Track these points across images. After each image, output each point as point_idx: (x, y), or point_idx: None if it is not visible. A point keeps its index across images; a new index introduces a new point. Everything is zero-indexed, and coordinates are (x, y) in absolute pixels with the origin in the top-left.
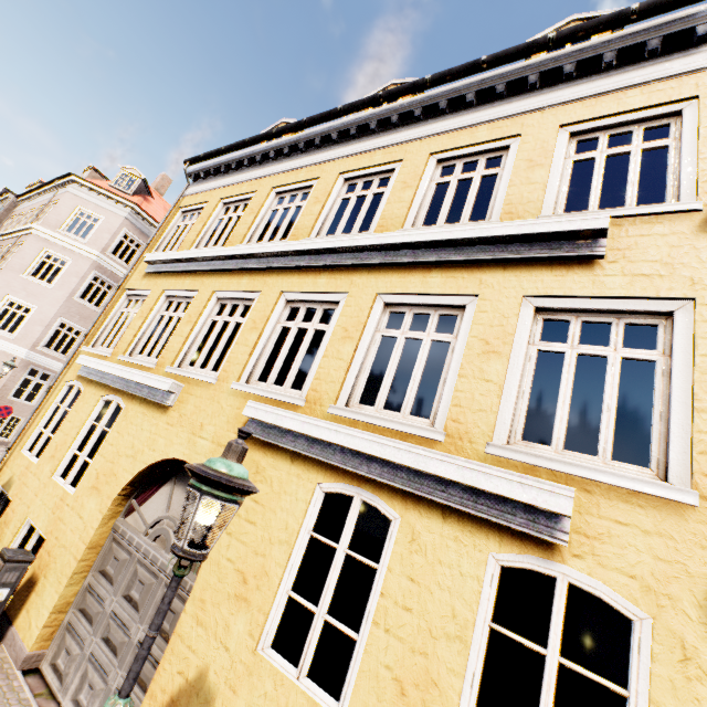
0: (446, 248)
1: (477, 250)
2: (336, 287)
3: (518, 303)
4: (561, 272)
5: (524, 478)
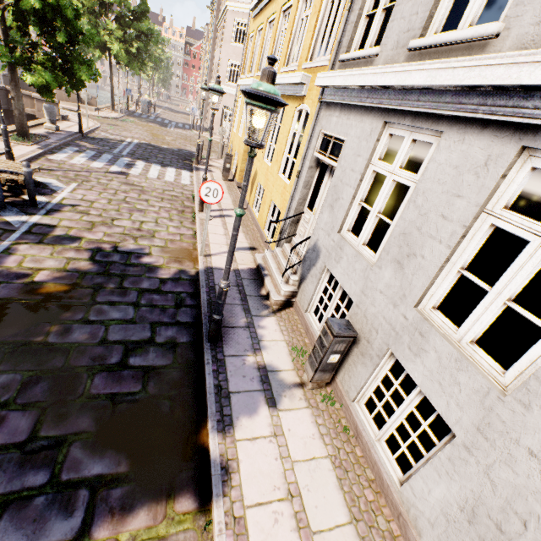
0: None
1: None
2: None
3: None
4: None
5: (296, 74)
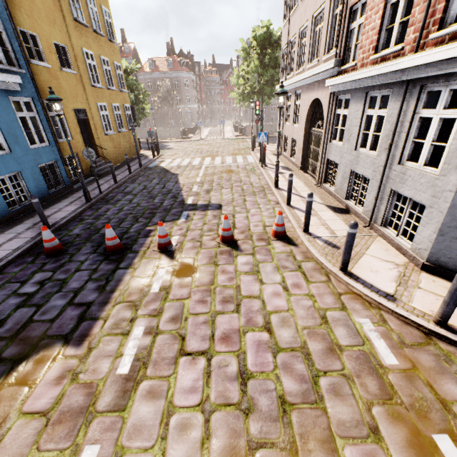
0: None
1: None
2: None
3: None
4: None
5: None
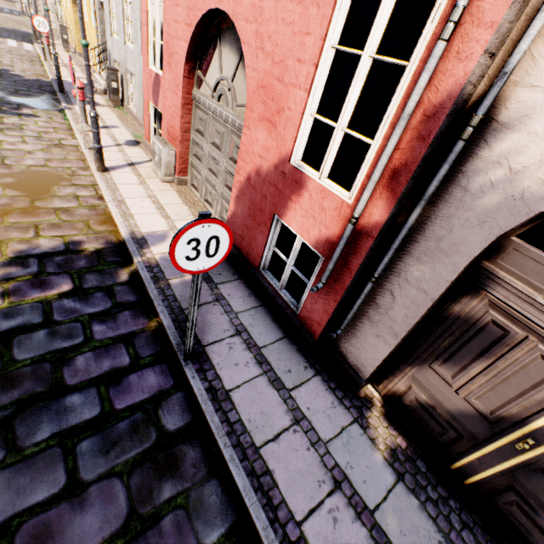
0: None
1: None
2: None
3: None
4: None
5: None
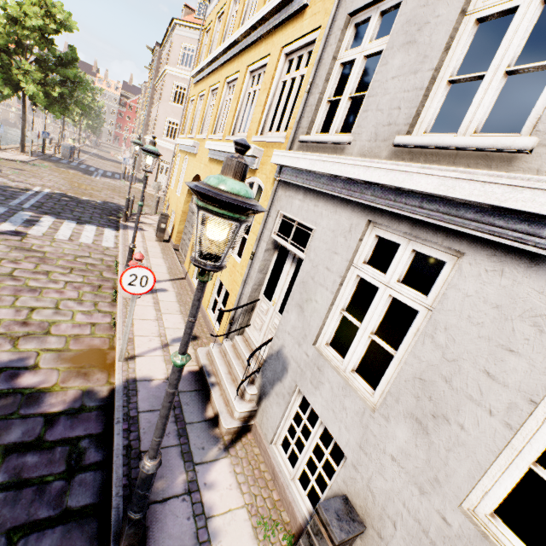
0: (266, 23)
1: (273, 20)
2: (238, 68)
3: (278, 54)
4: (294, 24)
5: None
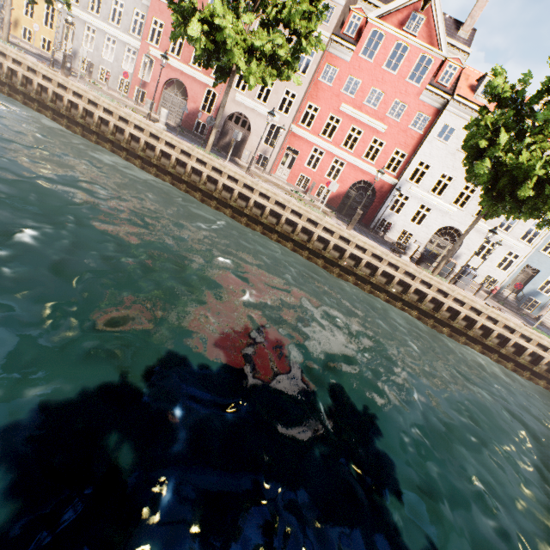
0: None
1: None
2: None
3: None
4: None
5: None
